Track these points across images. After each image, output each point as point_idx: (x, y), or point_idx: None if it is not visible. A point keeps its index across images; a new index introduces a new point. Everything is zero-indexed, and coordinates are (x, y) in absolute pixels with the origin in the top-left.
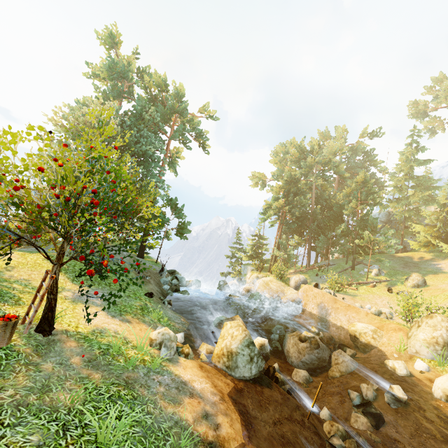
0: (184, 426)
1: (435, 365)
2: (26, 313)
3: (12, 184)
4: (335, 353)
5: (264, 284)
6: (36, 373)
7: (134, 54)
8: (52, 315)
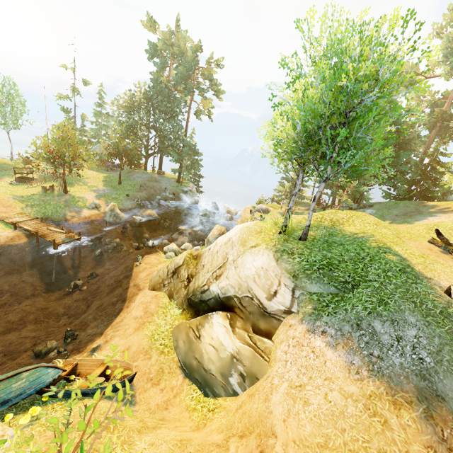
0: (66, 215)
1: (200, 250)
2: (62, 187)
3: (46, 151)
4: (179, 236)
5: (244, 210)
6: (52, 198)
7: (176, 22)
8: (65, 189)
